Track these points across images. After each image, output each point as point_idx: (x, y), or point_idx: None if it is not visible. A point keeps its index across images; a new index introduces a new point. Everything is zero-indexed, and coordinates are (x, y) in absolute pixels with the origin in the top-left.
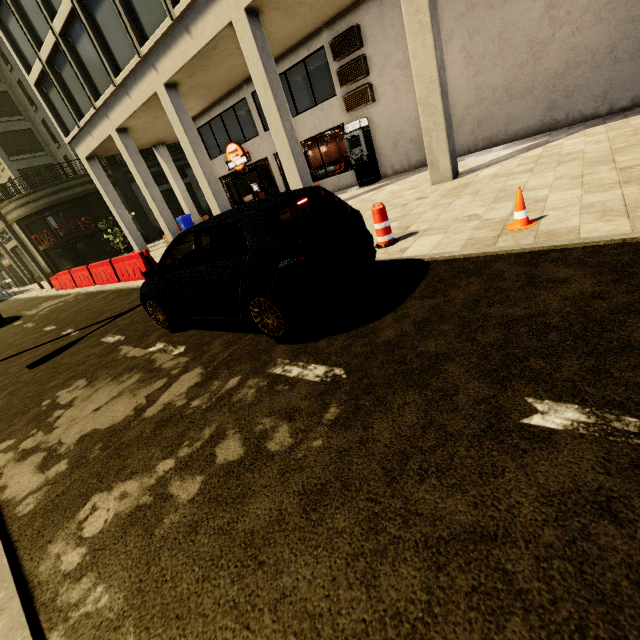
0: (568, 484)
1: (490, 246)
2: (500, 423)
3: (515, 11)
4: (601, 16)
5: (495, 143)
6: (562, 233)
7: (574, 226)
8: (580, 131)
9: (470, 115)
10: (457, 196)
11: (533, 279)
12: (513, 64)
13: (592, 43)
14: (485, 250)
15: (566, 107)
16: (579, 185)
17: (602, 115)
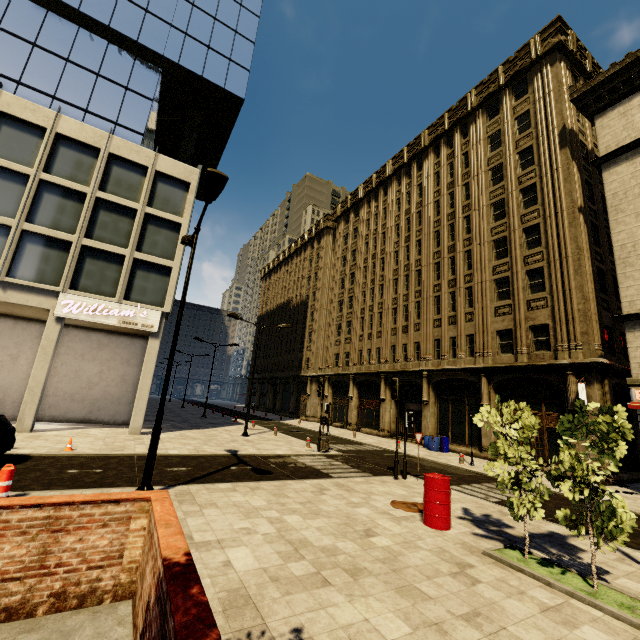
0: (74, 474)
1: (57, 453)
2: (62, 472)
3: (87, 366)
4: (118, 385)
5: (56, 420)
6: (82, 452)
7: (86, 451)
8: (100, 427)
9: (47, 400)
10: (36, 439)
11: (71, 459)
12: (79, 386)
13: (113, 393)
14: (55, 453)
15: (97, 414)
16: (91, 443)
17: (111, 424)
